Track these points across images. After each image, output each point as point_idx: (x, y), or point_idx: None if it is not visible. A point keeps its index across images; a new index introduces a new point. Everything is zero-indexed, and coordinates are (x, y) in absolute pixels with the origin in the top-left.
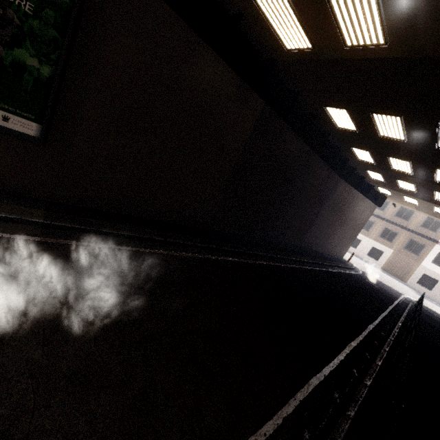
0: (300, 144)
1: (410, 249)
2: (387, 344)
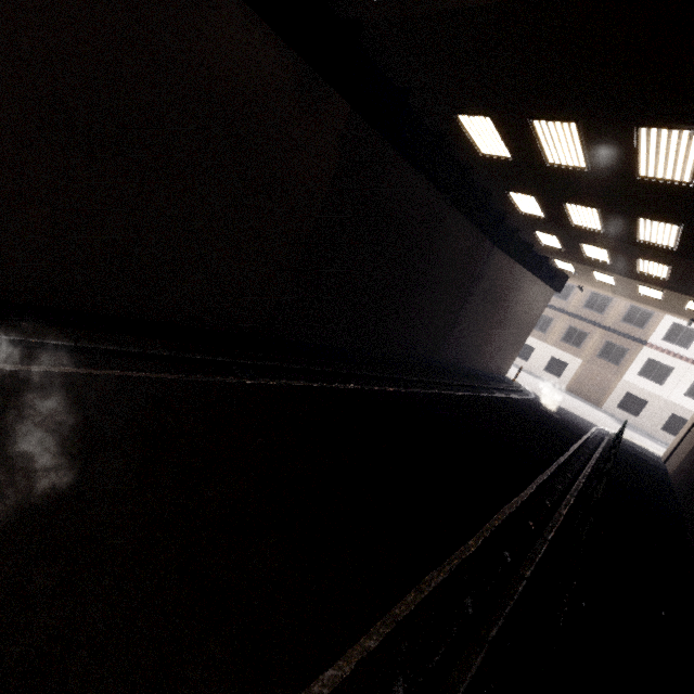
0: (423, 187)
1: (606, 357)
2: (565, 503)
